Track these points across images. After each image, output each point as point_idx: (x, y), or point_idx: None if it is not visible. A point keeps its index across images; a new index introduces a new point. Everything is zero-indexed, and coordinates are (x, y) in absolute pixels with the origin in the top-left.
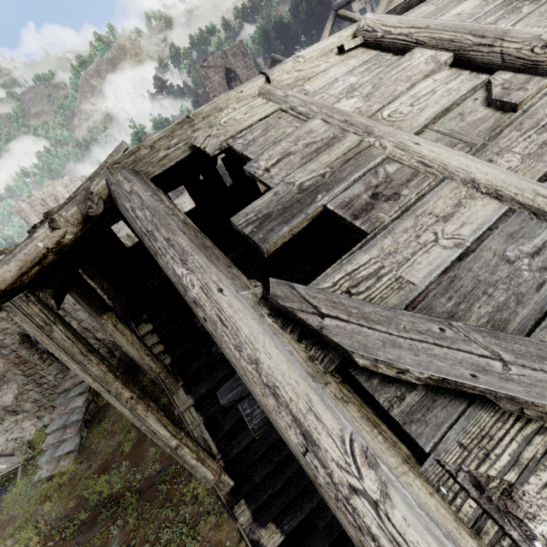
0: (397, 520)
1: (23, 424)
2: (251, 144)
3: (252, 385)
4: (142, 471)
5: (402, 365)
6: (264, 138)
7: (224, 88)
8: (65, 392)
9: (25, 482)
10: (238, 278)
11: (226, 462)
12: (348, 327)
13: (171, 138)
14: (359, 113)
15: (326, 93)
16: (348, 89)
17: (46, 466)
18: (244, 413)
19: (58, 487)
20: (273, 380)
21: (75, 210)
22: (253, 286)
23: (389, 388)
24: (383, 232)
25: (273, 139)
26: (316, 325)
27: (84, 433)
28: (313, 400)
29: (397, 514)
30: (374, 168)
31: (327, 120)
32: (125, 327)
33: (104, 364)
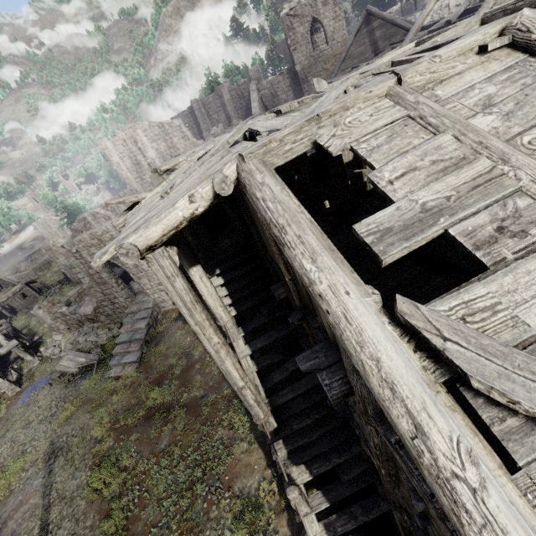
0: (491, 506)
1: (98, 331)
2: (375, 151)
3: (368, 375)
4: (188, 392)
5: (515, 397)
6: (389, 146)
7: (306, 41)
8: (132, 314)
9: (99, 376)
10: (361, 284)
11: (272, 408)
12: (467, 354)
13: (298, 133)
14: (495, 134)
15: (458, 102)
16: (484, 100)
17: (114, 368)
18: (323, 382)
19: (123, 386)
20: (392, 378)
21: (209, 188)
22: (371, 293)
23: (492, 409)
24: (504, 269)
25: (398, 149)
26: (439, 346)
27: (144, 350)
28: (427, 403)
29: (492, 502)
30: (503, 200)
31: (459, 138)
32: (207, 280)
33: (204, 313)
